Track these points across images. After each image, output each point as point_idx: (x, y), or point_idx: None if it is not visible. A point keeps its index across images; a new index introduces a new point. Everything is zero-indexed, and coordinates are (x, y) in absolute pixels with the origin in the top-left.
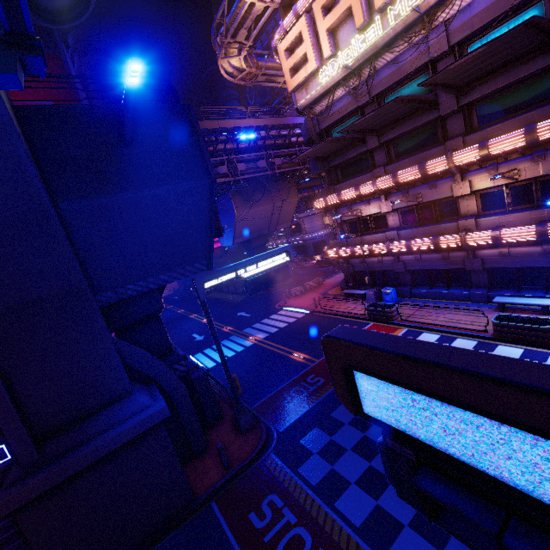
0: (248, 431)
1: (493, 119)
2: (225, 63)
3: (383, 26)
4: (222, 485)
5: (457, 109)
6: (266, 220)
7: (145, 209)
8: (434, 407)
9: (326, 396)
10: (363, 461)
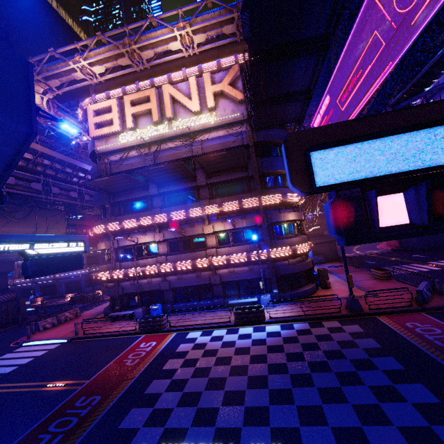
0: None
1: (222, 195)
2: None
3: (169, 128)
4: None
5: (206, 184)
6: None
7: None
8: (369, 148)
9: (107, 411)
10: None
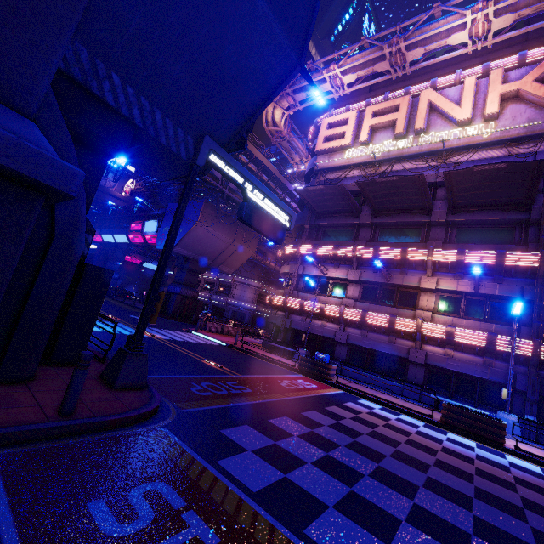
0: (126, 389)
1: (466, 242)
2: (271, 109)
3: (413, 143)
4: (37, 432)
5: (444, 222)
6: (217, 251)
7: (232, 1)
8: None
9: (257, 403)
10: (338, 483)
